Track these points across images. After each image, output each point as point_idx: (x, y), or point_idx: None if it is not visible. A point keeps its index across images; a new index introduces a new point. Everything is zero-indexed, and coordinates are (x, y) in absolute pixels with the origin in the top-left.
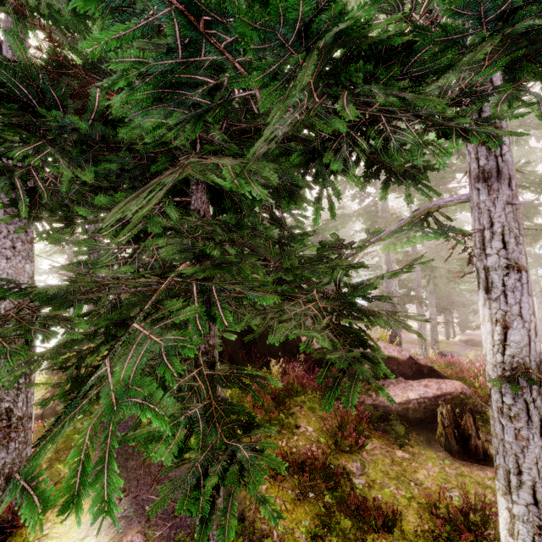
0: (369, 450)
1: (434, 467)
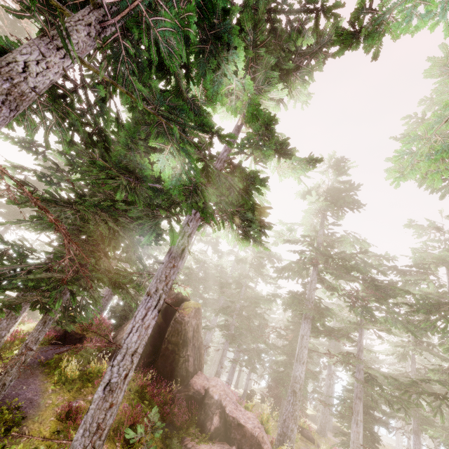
0: None
1: None
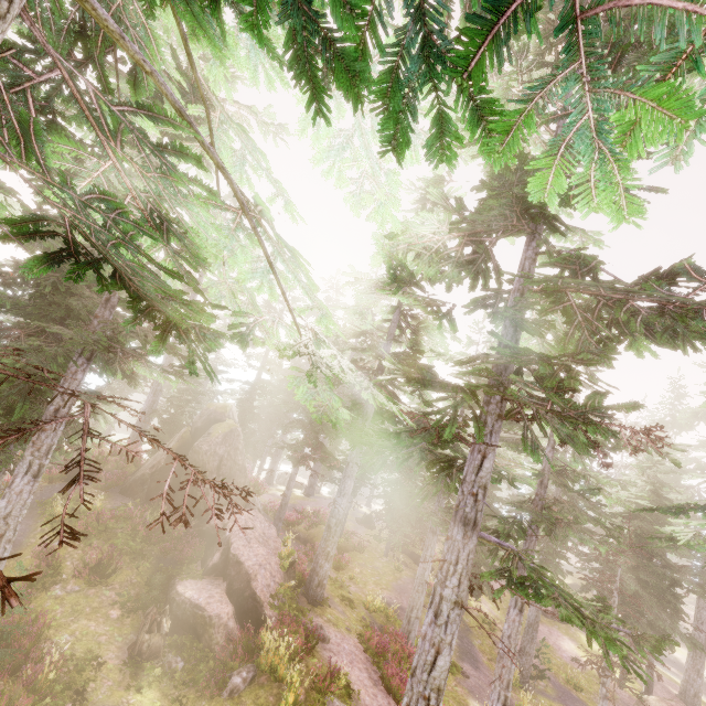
0: (102, 593)
1: (103, 630)
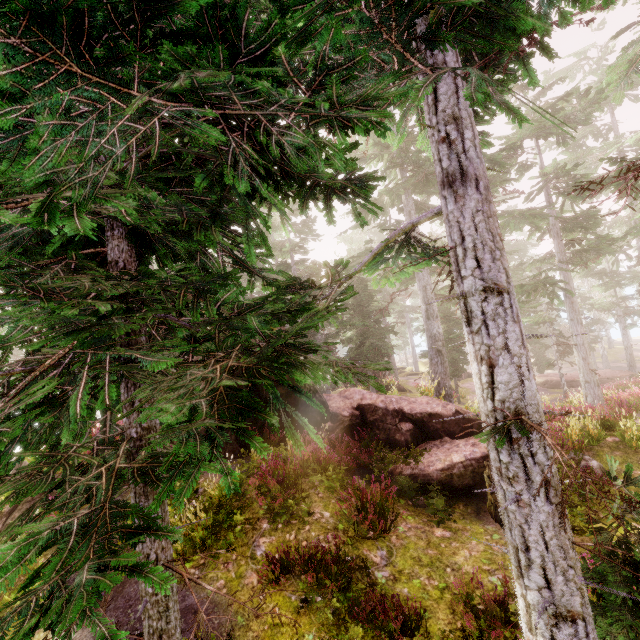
0: (401, 533)
1: (479, 545)
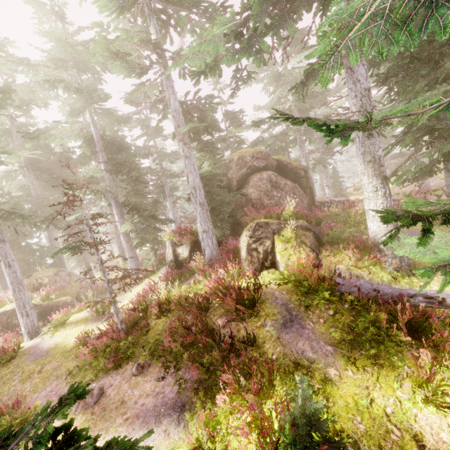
0: None
1: None
